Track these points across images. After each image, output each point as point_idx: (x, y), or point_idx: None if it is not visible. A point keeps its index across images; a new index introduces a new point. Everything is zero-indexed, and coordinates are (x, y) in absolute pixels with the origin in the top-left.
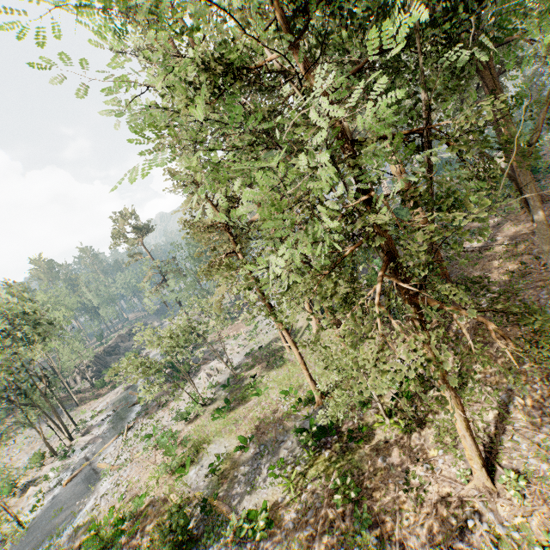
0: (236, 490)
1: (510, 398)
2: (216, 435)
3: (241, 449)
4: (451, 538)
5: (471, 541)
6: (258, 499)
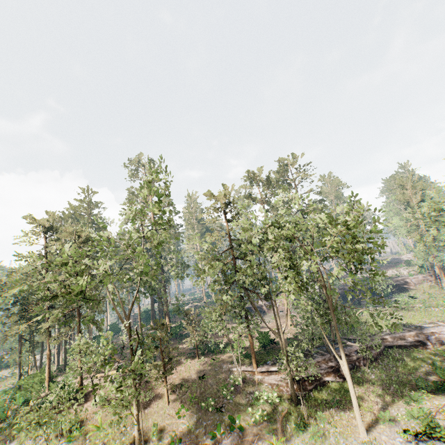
0: None
1: None
2: None
3: None
4: None
5: None
6: None
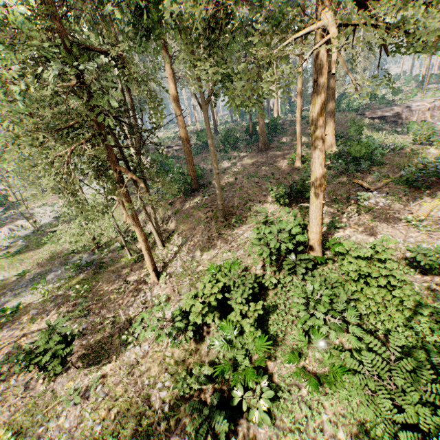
0: (1, 300)
1: (187, 242)
2: (0, 269)
3: (18, 277)
4: (127, 306)
5: (135, 306)
6: (17, 303)
